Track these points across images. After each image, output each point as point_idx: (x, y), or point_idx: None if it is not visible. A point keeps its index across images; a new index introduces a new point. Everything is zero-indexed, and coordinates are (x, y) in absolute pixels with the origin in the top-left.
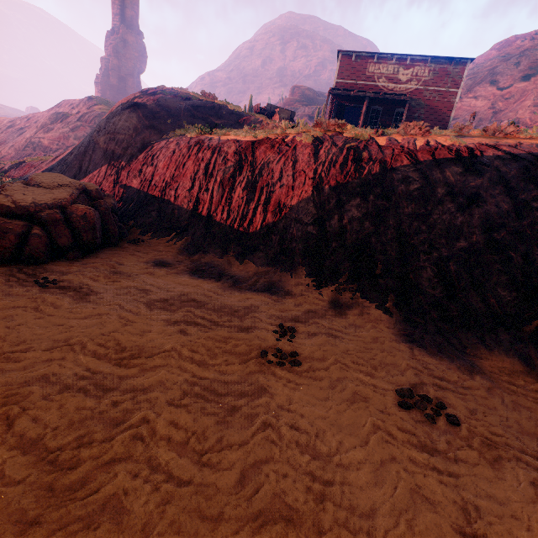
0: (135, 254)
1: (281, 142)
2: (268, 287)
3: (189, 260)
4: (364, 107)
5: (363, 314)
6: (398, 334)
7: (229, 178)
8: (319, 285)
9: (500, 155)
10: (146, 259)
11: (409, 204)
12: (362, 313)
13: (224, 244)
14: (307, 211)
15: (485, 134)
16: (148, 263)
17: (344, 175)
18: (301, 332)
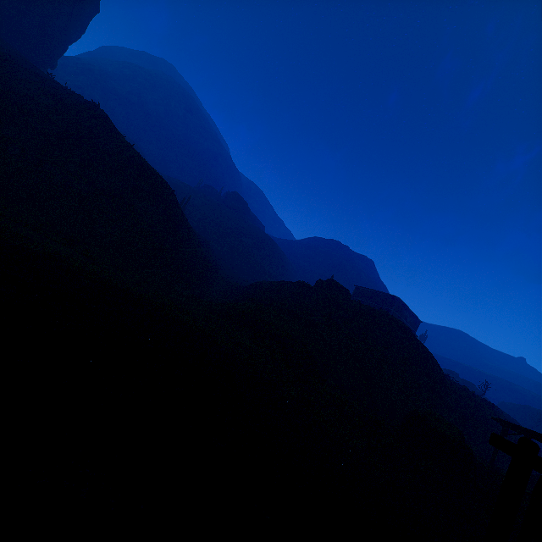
0: None
1: None
2: None
3: None
4: None
5: None
6: None
7: None
8: None
9: None
10: None
11: None
12: None
13: None
14: None
15: None
16: None
17: None
18: None
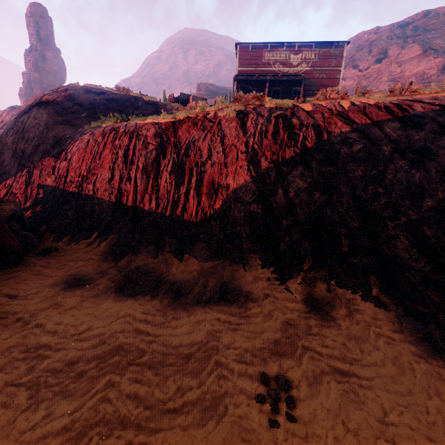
0: (42, 272)
1: (203, 119)
2: (221, 291)
3: (115, 267)
4: (266, 88)
5: (353, 314)
6: (414, 341)
7: (153, 163)
8: (282, 277)
9: (428, 106)
10: (55, 278)
11: (358, 167)
12: (351, 312)
13: (156, 238)
14: (246, 188)
15: (390, 95)
16: (57, 285)
17: (278, 144)
18: (297, 383)
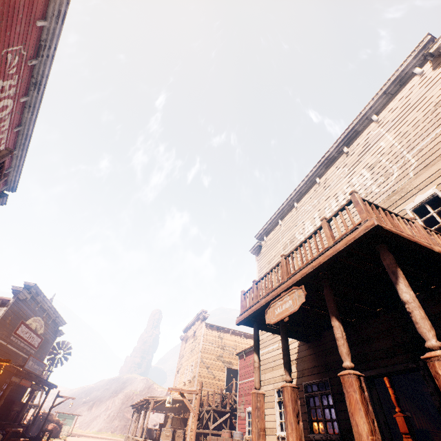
0: None
1: None
2: None
3: None
4: None
5: None
6: None
7: None
8: None
9: None
10: None
11: None
12: None
13: None
14: None
15: None
16: None
17: None
18: None
